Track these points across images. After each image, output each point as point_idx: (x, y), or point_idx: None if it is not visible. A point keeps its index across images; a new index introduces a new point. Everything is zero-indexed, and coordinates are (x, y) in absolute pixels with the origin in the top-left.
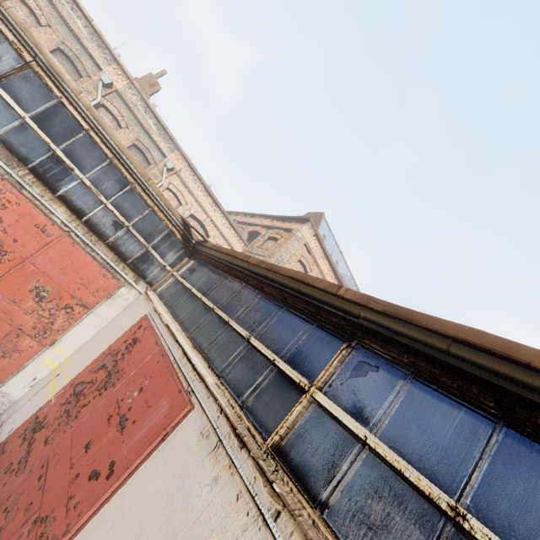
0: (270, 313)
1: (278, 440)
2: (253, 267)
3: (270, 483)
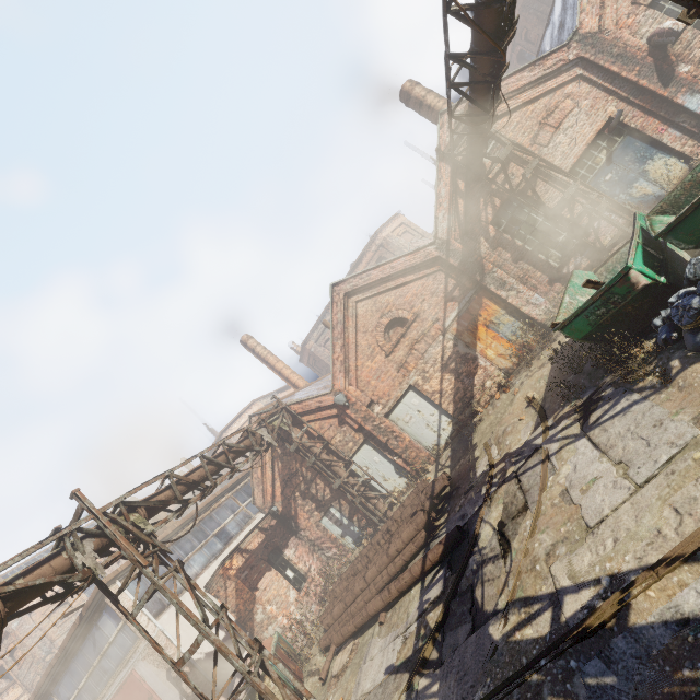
0: None
1: None
2: None
3: None
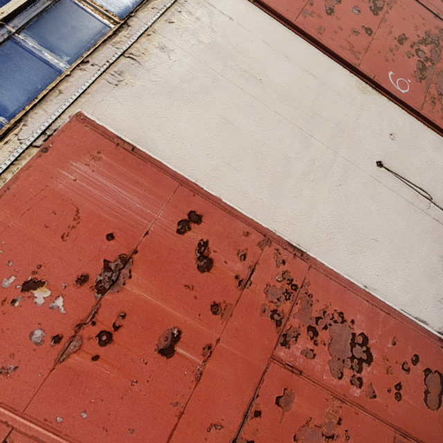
0: None
1: (115, 14)
2: None
3: None
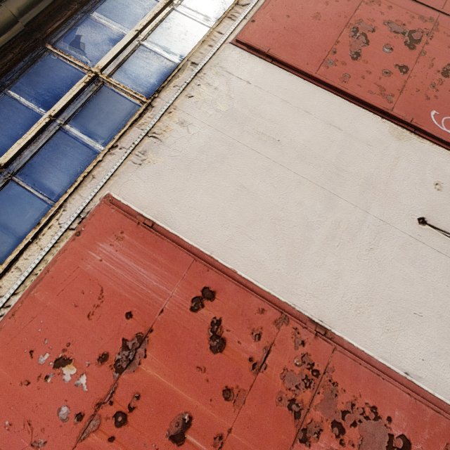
0: None
1: (143, 94)
2: None
3: (175, 73)
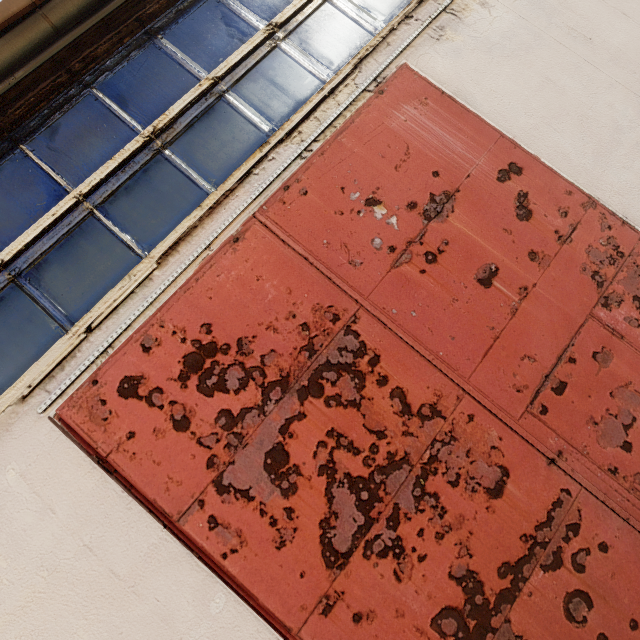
0: (223, 0)
1: None
2: (67, 2)
3: None
